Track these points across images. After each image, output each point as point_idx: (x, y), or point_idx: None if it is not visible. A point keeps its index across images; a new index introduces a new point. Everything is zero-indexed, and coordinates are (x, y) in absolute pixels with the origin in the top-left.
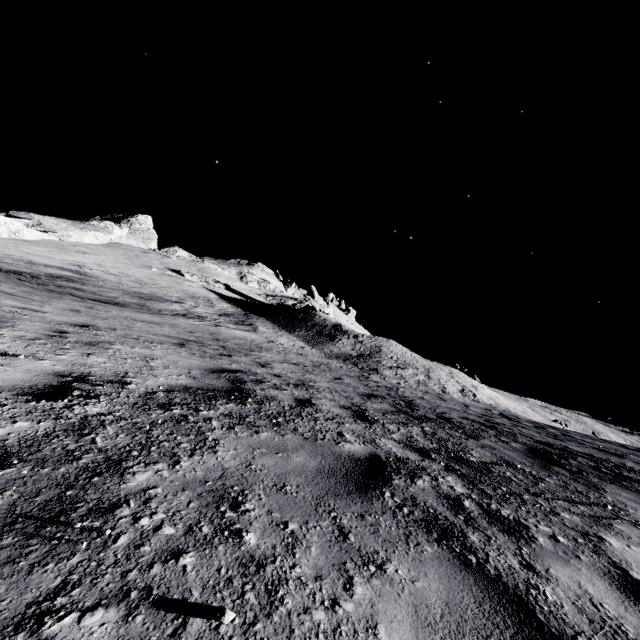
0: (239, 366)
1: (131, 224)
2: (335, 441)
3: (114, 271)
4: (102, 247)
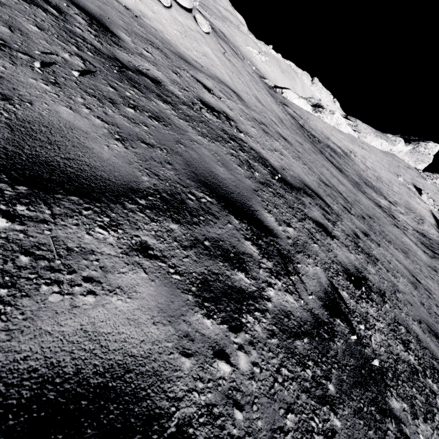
0: (337, 210)
1: (417, 146)
2: (269, 210)
3: (369, 164)
4: (379, 151)
